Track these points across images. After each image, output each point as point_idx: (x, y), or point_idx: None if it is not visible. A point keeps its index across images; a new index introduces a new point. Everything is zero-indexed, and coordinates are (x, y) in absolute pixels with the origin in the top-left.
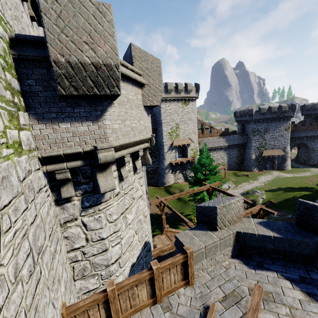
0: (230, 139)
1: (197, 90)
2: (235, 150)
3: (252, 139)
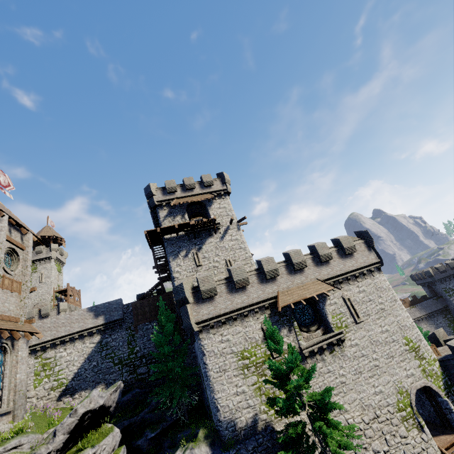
0: (425, 307)
1: None
2: (439, 317)
3: (451, 300)
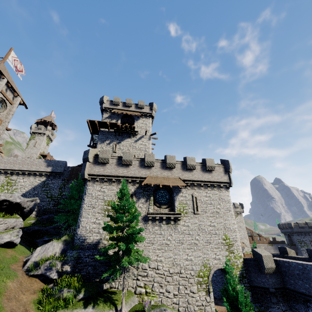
0: None
1: (241, 207)
2: None
3: (301, 250)
